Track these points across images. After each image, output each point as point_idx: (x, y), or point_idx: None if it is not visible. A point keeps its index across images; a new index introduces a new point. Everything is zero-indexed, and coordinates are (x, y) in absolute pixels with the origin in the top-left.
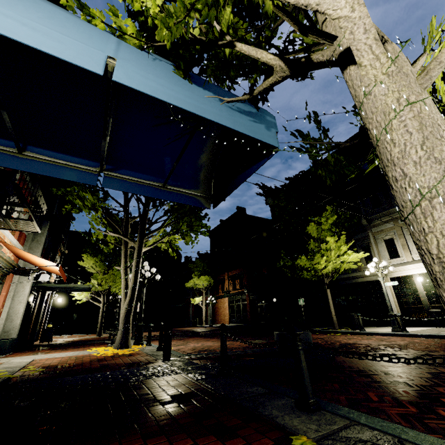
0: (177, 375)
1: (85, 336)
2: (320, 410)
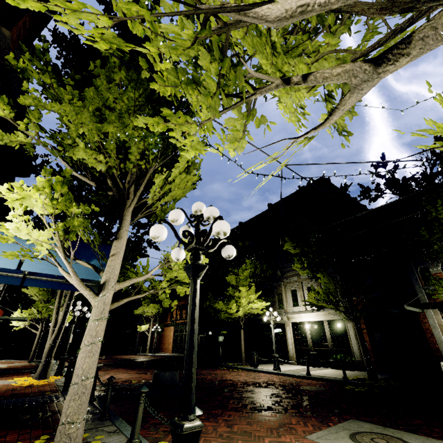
0: (61, 402)
1: (16, 363)
2: (108, 420)
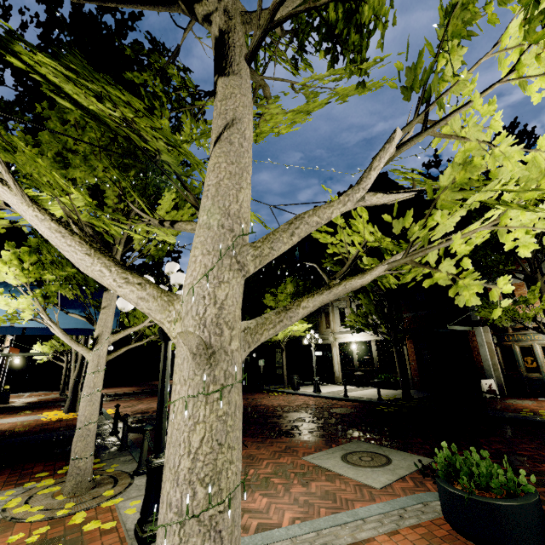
0: None
1: (47, 396)
2: (126, 450)
